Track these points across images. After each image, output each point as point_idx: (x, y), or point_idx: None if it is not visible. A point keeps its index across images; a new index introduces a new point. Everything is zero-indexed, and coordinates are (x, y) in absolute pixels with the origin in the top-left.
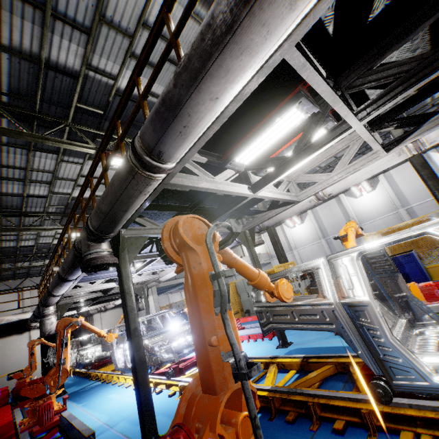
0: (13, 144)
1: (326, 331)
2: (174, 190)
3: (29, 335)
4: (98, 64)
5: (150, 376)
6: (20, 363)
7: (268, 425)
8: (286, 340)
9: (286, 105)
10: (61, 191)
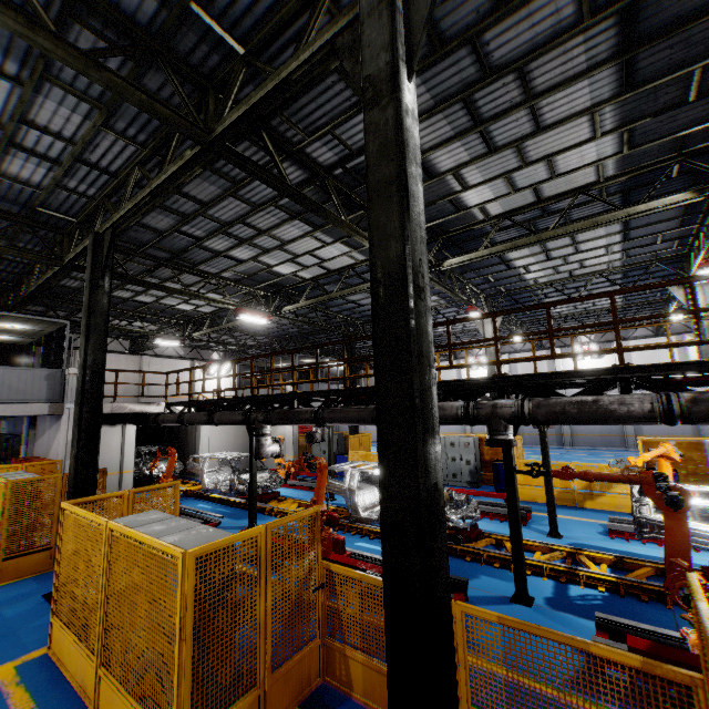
0: (284, 207)
1: (593, 532)
2: None
3: (121, 430)
4: (465, 173)
5: None
6: (108, 465)
7: (625, 601)
8: (559, 532)
9: None
10: (266, 260)
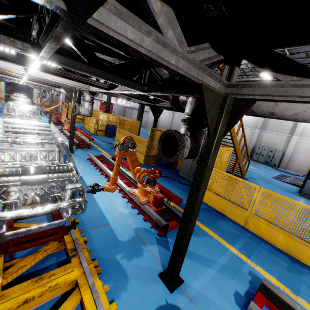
0: None
1: None
2: None
3: None
4: None
5: None
6: None
7: None
8: None
9: None
10: None
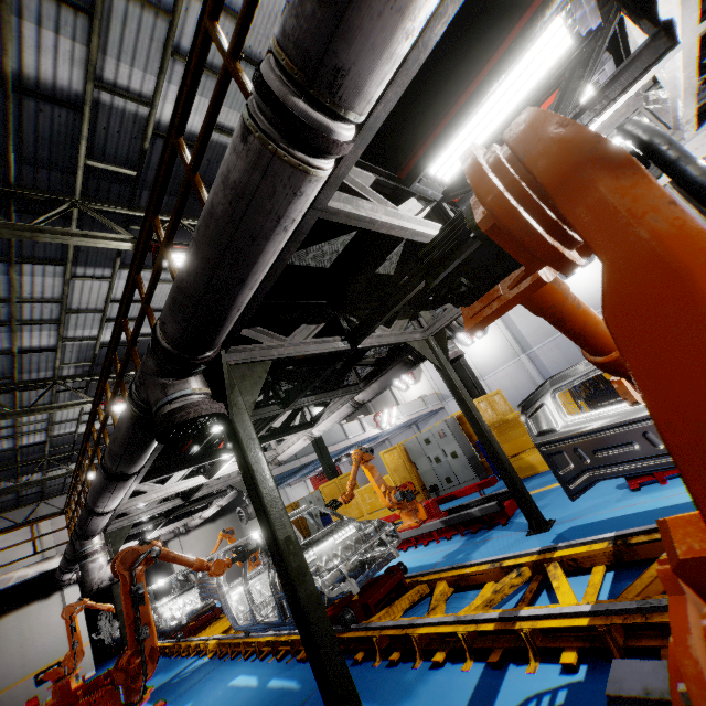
0: None
1: (608, 489)
2: (304, 267)
3: (61, 598)
4: (115, 77)
5: None
6: (52, 650)
7: None
8: (542, 518)
9: (544, 11)
10: (79, 334)
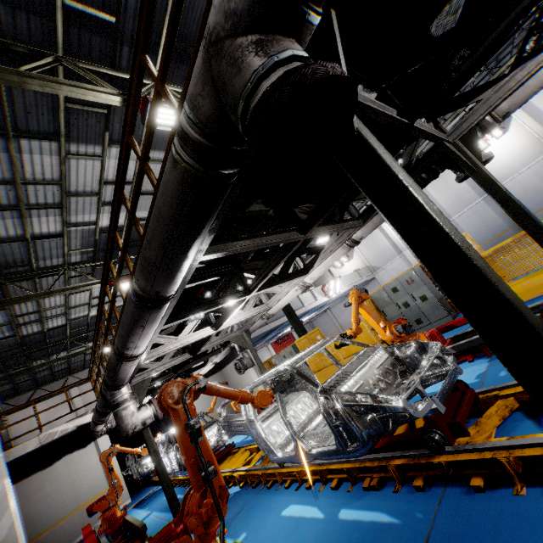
0: None
1: None
2: None
3: (95, 446)
4: None
5: (365, 458)
6: (95, 487)
7: None
8: None
9: None
10: (80, 219)
